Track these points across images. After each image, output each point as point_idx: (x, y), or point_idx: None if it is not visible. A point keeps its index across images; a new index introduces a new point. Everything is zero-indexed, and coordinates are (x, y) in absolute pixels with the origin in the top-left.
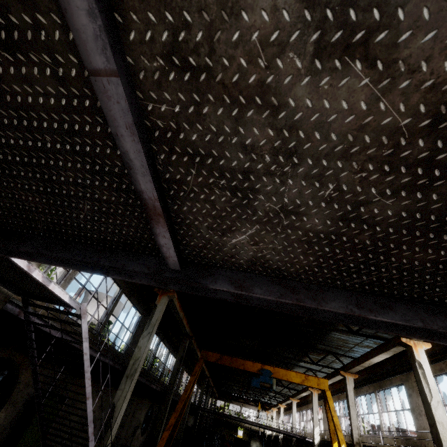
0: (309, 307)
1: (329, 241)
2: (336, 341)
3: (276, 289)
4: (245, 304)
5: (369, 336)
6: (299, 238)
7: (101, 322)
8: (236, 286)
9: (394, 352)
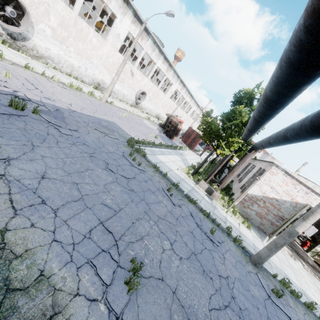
0: None
1: None
2: None
3: None
4: None
5: None
6: None
7: None
8: None
9: None
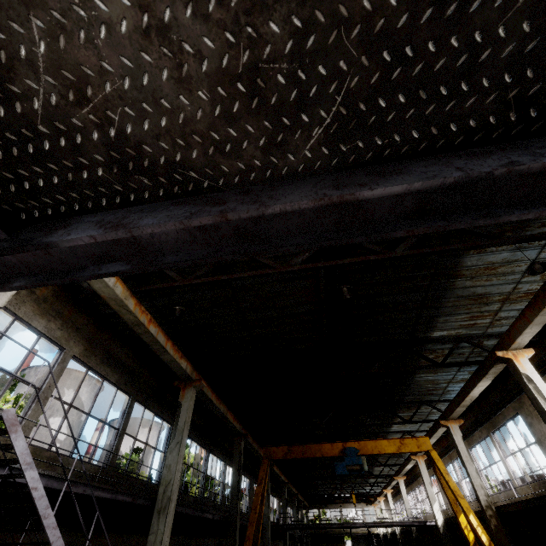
0: (266, 238)
1: (194, 3)
2: (425, 385)
3: (185, 210)
4: (152, 269)
5: (459, 364)
6: (136, 26)
7: (111, 448)
8: (107, 227)
9: (494, 374)
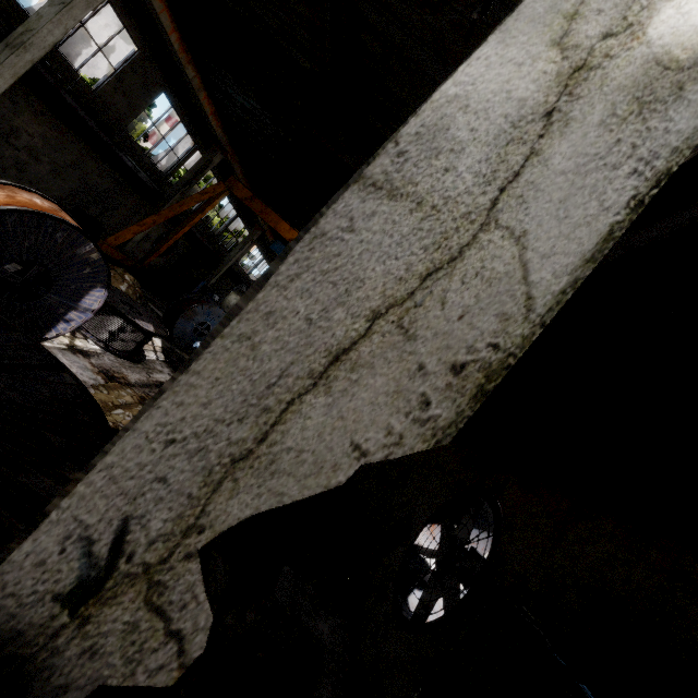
0: None
1: None
2: None
3: None
4: None
5: None
6: None
7: None
8: None
9: None
